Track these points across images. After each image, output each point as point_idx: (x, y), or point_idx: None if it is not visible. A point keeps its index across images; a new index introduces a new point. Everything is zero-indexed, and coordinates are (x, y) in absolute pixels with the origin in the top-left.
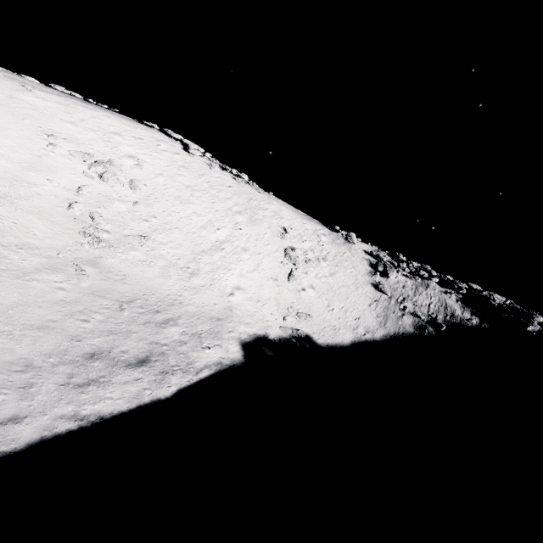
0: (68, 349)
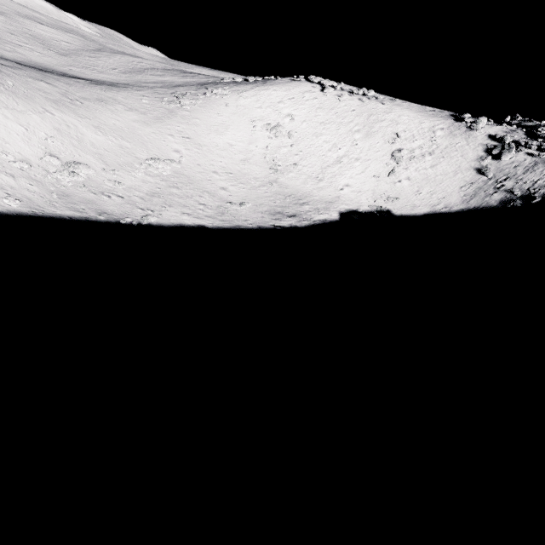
0: (270, 210)
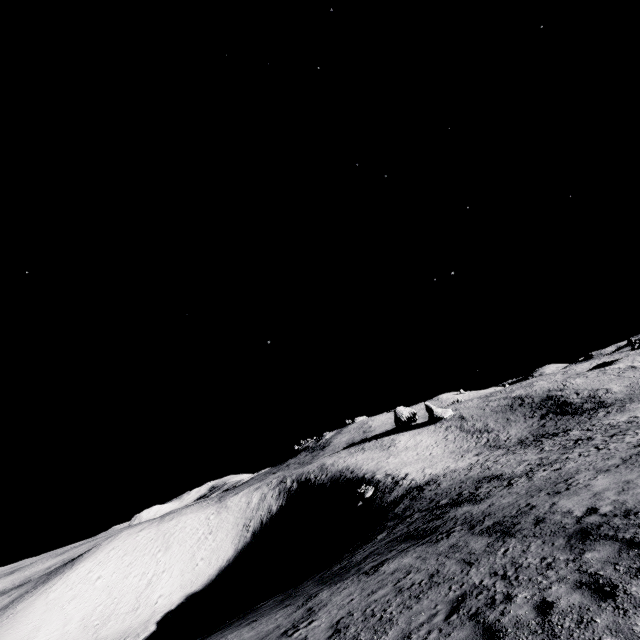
0: None
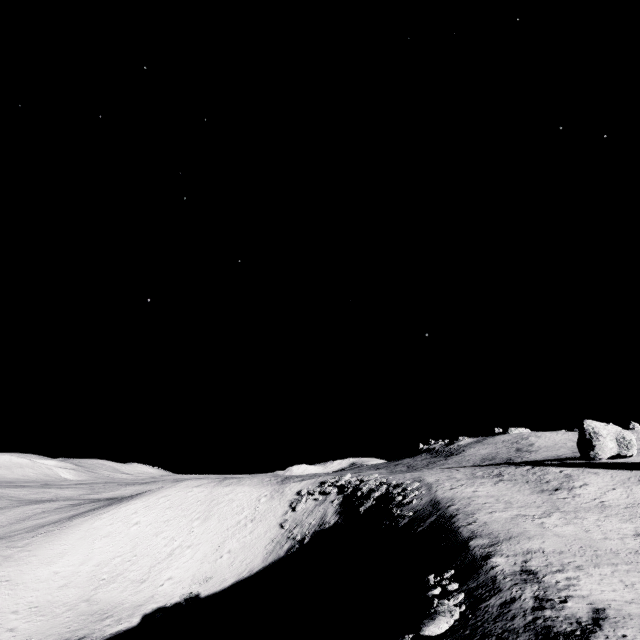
0: (56, 639)
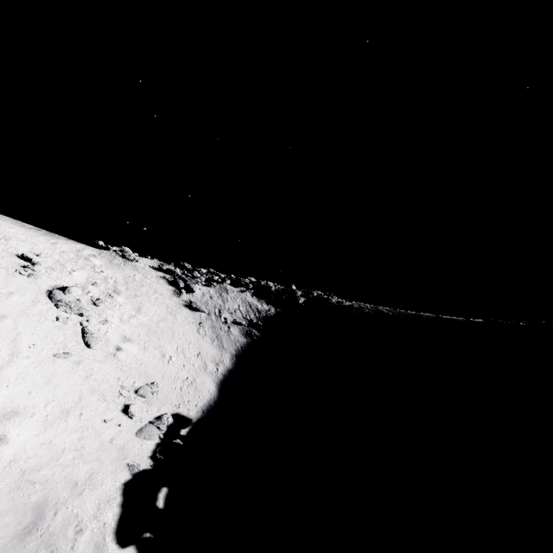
0: None
